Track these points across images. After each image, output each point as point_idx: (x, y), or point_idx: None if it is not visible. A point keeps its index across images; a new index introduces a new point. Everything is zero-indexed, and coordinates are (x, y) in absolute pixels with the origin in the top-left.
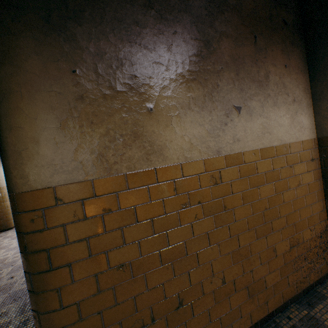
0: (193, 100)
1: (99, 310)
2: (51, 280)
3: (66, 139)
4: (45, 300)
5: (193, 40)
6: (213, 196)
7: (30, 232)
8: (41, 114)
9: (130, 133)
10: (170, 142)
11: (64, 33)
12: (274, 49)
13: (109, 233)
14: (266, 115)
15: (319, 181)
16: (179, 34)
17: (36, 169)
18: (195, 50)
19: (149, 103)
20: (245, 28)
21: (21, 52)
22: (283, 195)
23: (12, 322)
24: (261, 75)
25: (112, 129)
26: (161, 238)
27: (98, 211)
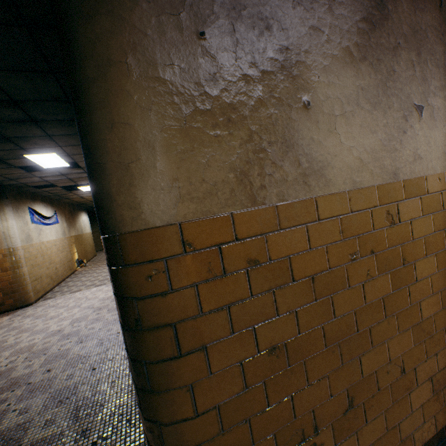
0: (362, 92)
1: (245, 417)
2: (179, 372)
3: (194, 145)
4: (171, 403)
5: None
6: (389, 242)
7: (146, 296)
8: (157, 102)
9: (282, 140)
10: (333, 156)
11: None
12: None
13: (257, 298)
14: None
15: None
16: None
17: (153, 194)
18: (364, 12)
19: (305, 93)
20: None
21: None
22: None
23: (64, 433)
24: None
25: (257, 132)
26: (324, 305)
27: (240, 263)
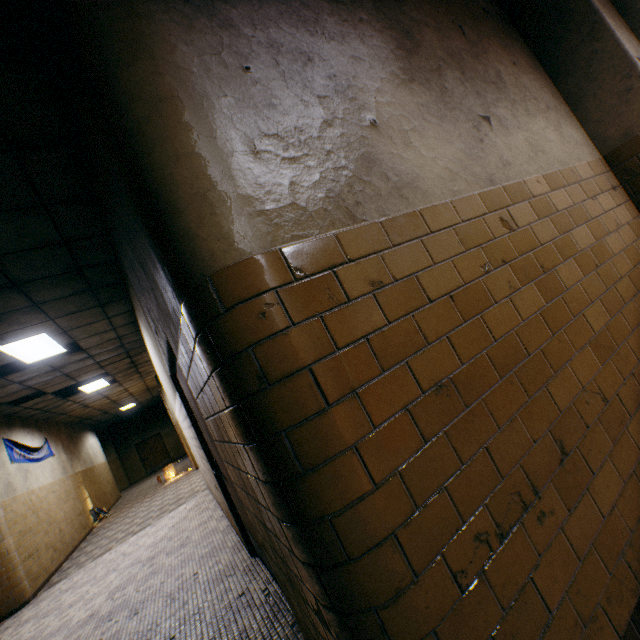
0: (424, 108)
1: (438, 484)
2: (334, 430)
3: (271, 168)
4: (336, 479)
5: (388, 30)
6: (517, 250)
7: (264, 340)
8: (219, 130)
9: (361, 157)
10: (420, 168)
11: (216, 17)
12: (490, 43)
13: (396, 326)
14: (525, 127)
15: (639, 220)
16: (366, 22)
17: (241, 219)
18: (396, 42)
19: (368, 113)
20: (444, 18)
21: (163, 41)
22: (606, 242)
23: None
24: (492, 75)
25: (332, 151)
26: (477, 327)
27: (363, 287)
